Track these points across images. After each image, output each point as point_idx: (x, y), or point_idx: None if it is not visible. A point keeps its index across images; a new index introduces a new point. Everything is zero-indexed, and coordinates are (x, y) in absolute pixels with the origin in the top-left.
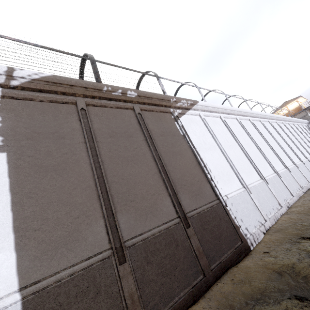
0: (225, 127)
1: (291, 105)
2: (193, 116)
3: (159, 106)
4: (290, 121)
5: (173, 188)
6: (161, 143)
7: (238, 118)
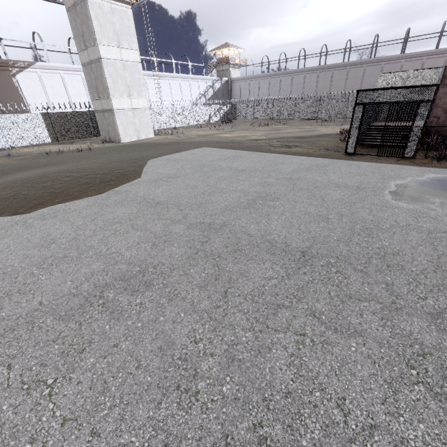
0: (62, 82)
1: (228, 50)
2: (31, 73)
3: (0, 67)
4: (176, 77)
5: (4, 112)
6: (0, 91)
7: (82, 75)
